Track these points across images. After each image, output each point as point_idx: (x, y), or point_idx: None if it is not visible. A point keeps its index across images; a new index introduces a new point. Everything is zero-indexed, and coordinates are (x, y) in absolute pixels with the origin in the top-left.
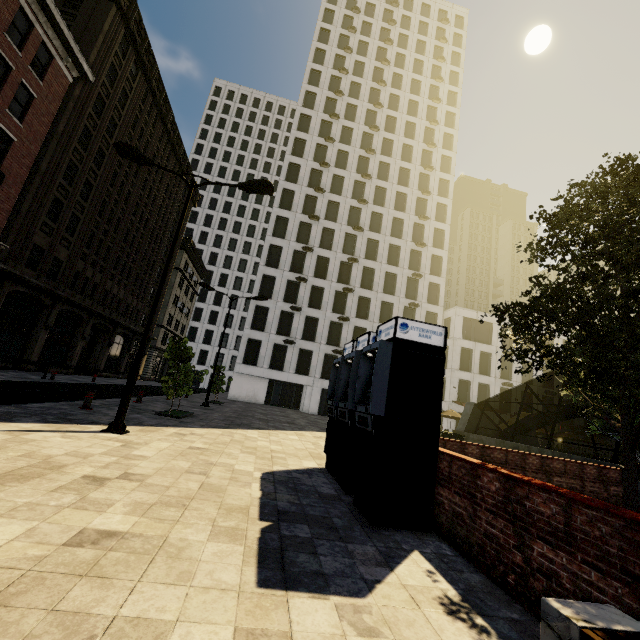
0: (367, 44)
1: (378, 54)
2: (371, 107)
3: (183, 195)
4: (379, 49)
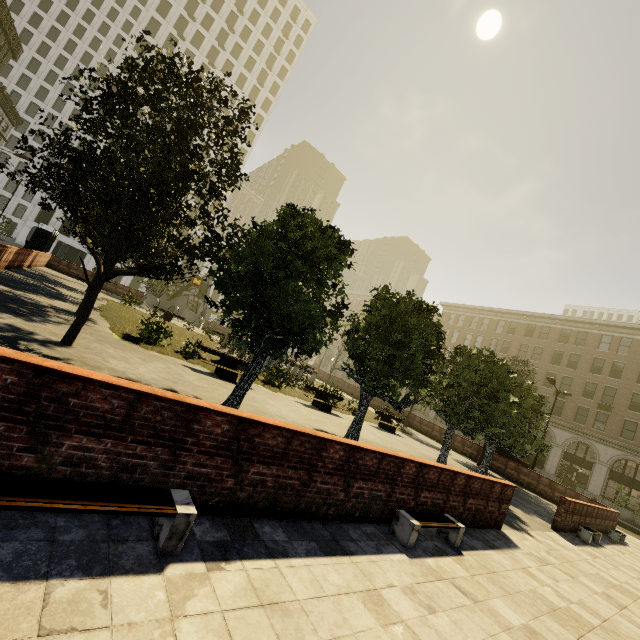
0: (224, 2)
1: (230, 17)
2: (207, 63)
3: (1, 46)
4: (233, 13)
